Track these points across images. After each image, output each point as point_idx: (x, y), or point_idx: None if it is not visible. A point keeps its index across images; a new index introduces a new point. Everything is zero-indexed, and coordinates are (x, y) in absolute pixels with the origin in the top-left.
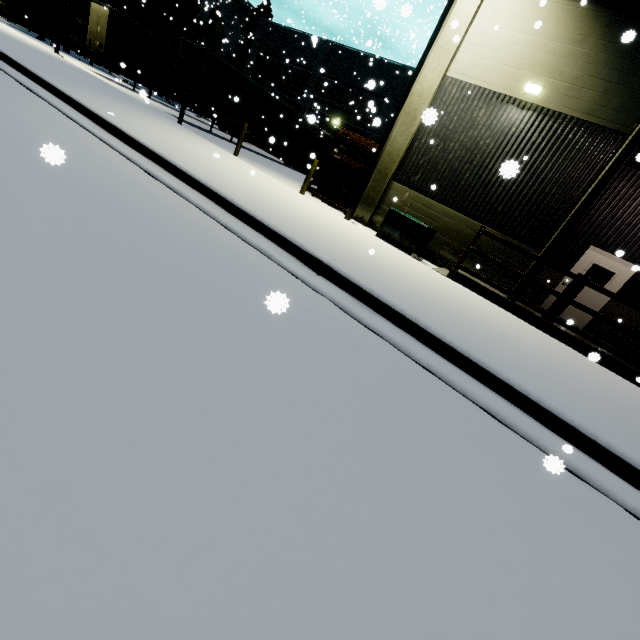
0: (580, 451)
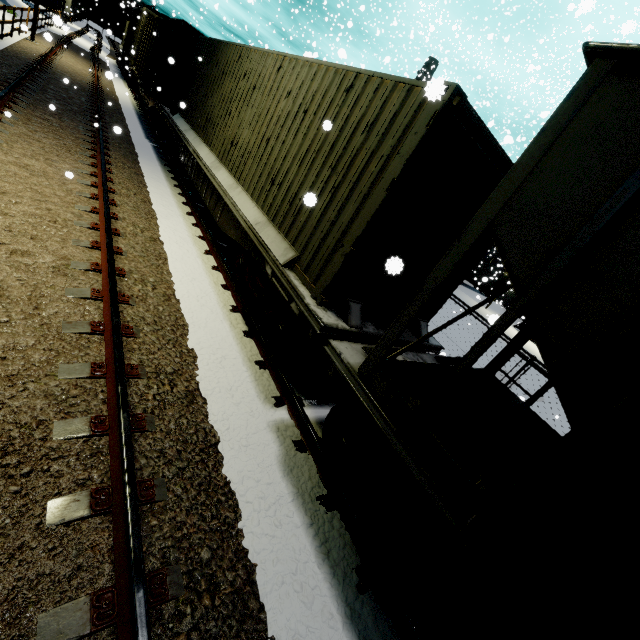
0: None
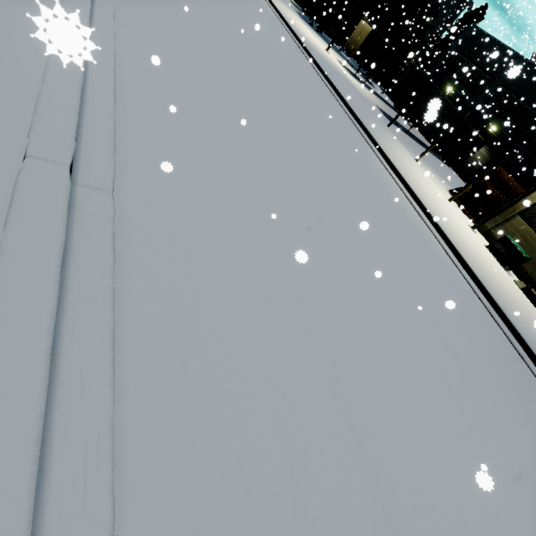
0: (533, 362)
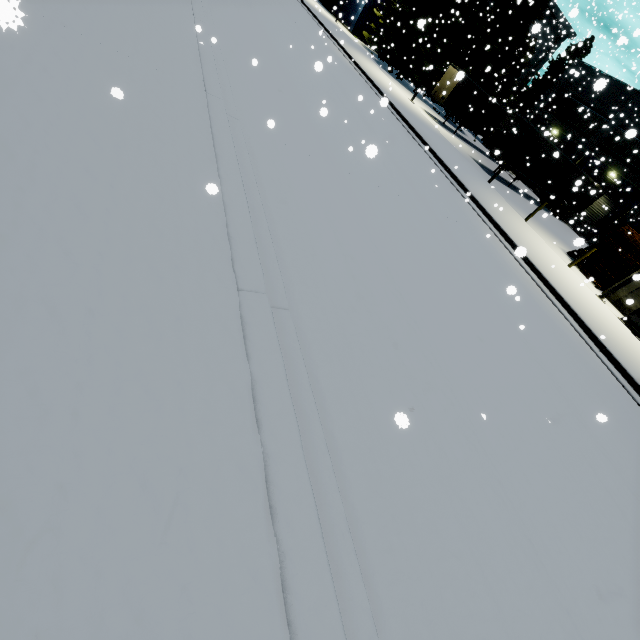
0: None
